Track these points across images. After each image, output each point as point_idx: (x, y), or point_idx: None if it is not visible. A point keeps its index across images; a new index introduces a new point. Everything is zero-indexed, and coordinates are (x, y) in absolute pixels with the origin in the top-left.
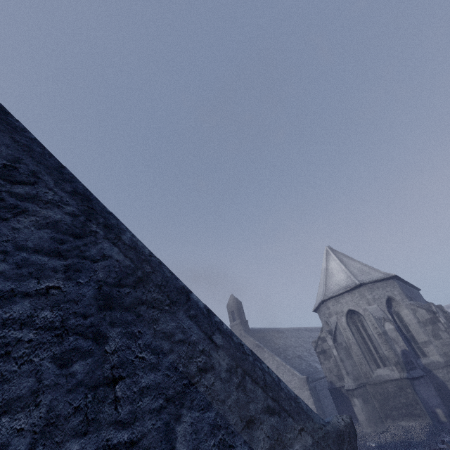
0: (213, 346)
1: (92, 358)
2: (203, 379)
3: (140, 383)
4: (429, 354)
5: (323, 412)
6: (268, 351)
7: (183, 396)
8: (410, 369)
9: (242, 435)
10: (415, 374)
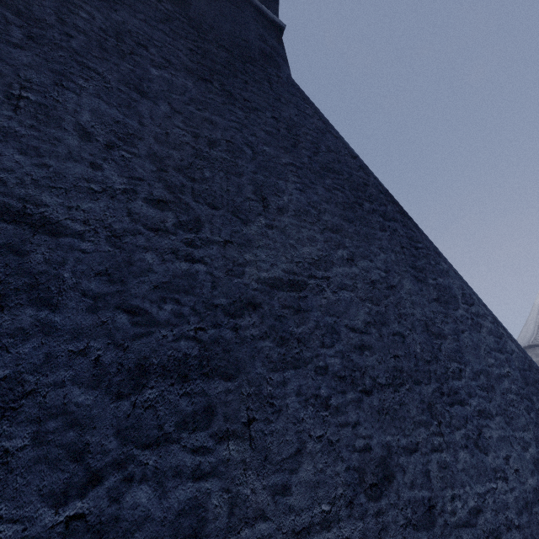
0: None
1: (533, 411)
2: None
3: None
4: None
5: None
6: None
7: None
8: None
9: None
10: None
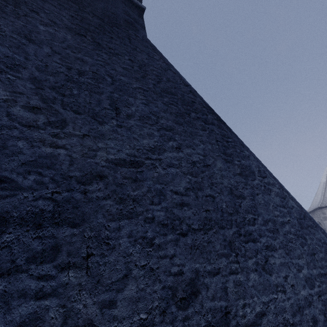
0: None
1: (306, 245)
2: None
3: (319, 256)
4: None
5: None
6: None
7: None
8: None
9: None
10: None
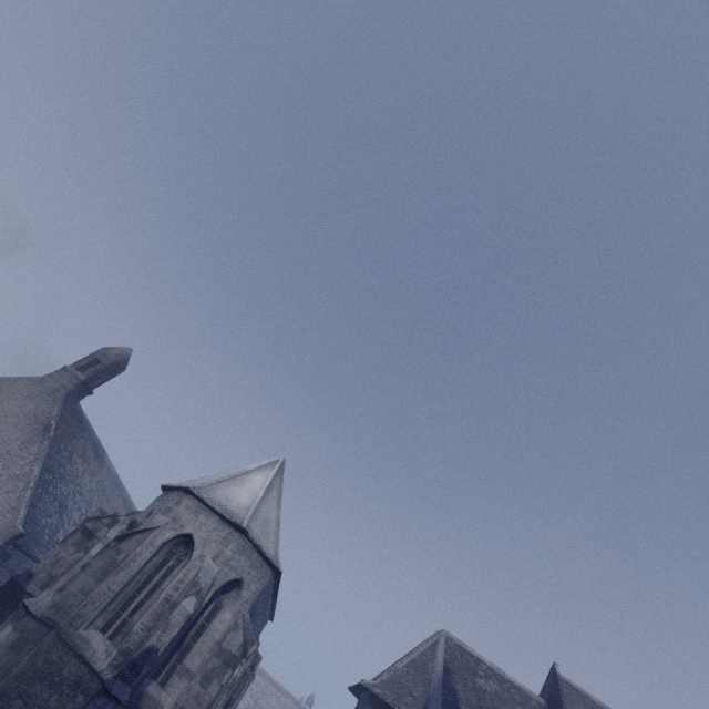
0: None
1: None
2: None
3: None
4: (169, 688)
5: None
6: (45, 448)
7: None
8: (124, 678)
9: None
10: (117, 689)
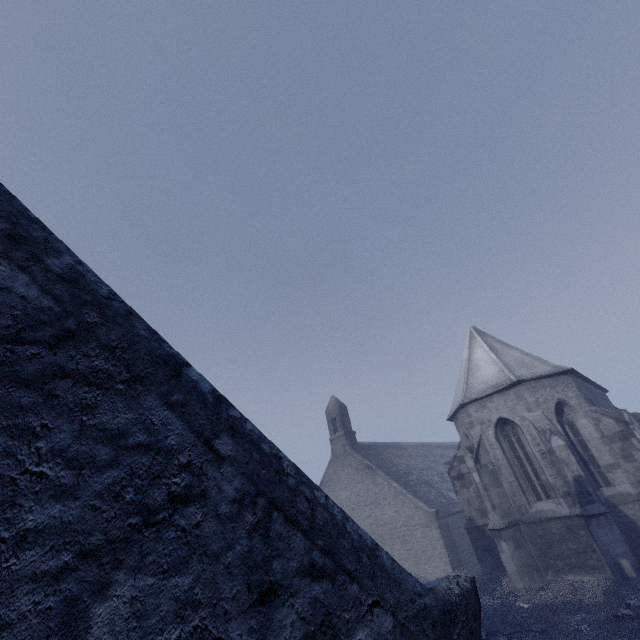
0: (212, 457)
1: None
2: (178, 515)
3: (21, 522)
4: (615, 483)
5: (458, 558)
6: (382, 474)
7: (123, 548)
8: (586, 503)
9: (248, 618)
10: (592, 510)
